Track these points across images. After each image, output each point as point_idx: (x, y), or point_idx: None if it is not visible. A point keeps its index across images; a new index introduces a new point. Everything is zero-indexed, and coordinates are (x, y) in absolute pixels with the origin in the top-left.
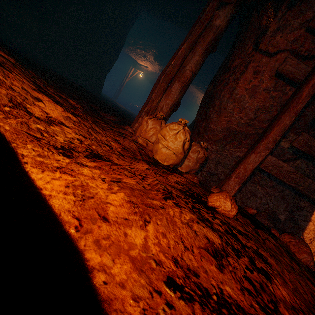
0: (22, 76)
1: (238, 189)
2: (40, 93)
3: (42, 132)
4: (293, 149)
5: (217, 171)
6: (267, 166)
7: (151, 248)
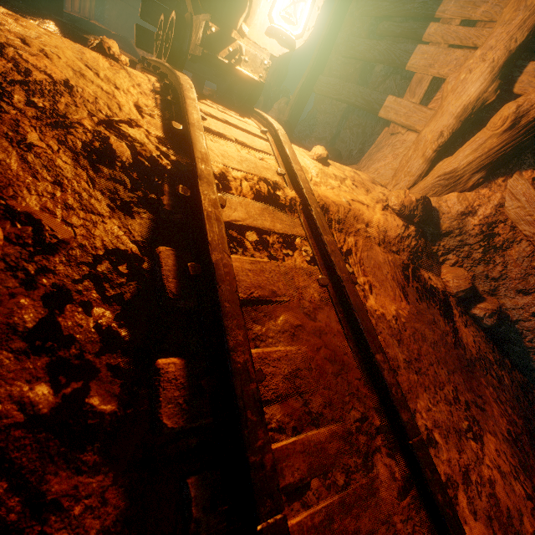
0: None
1: (289, 116)
2: None
3: None
4: (385, 70)
5: (325, 134)
6: (320, 88)
7: None
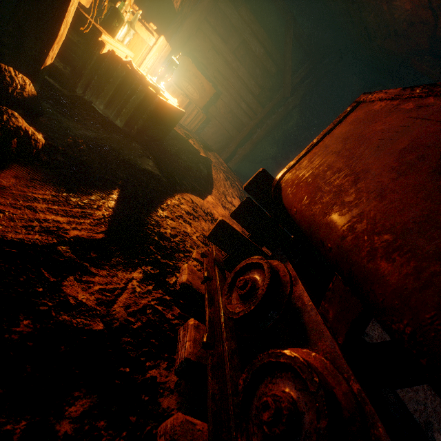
0: (238, 192)
1: None
2: (237, 198)
3: (224, 202)
4: None
5: (372, 332)
6: None
7: (216, 215)
